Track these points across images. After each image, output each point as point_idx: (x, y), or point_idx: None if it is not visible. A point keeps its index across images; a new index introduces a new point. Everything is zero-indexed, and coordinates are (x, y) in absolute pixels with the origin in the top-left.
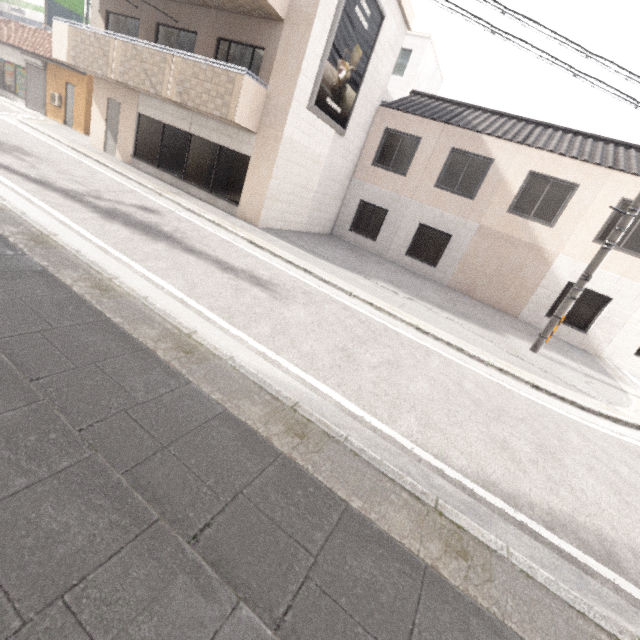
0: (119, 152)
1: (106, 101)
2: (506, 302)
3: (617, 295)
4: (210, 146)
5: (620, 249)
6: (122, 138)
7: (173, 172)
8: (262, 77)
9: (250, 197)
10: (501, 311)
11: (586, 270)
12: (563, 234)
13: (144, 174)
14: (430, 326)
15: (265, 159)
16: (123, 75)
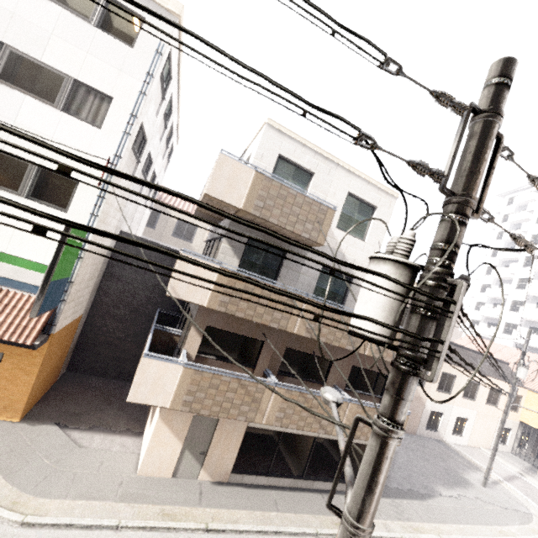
0: (207, 472)
1: (190, 418)
2: (411, 428)
3: (445, 411)
4: (335, 442)
5: (443, 391)
6: (216, 456)
7: (290, 472)
8: None
9: None
10: (409, 433)
11: (496, 447)
12: (427, 390)
13: (267, 493)
14: (507, 528)
15: None
16: (282, 419)
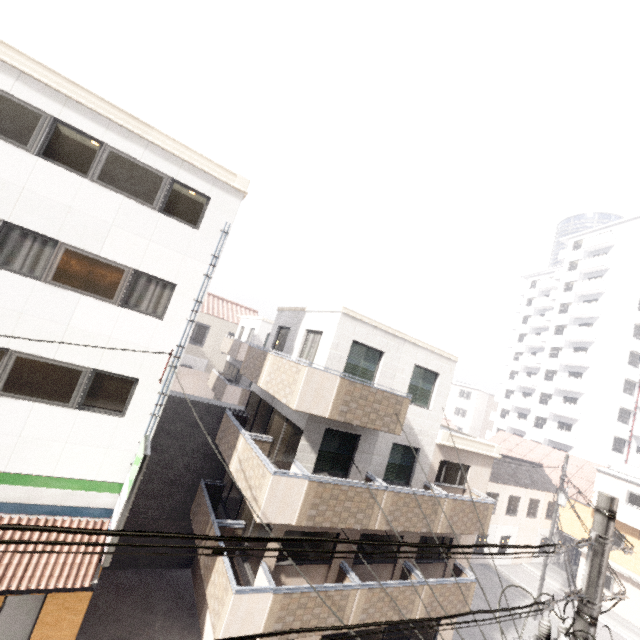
0: None
1: None
2: None
3: (490, 533)
4: None
5: None
6: None
7: None
8: (452, 556)
9: None
10: None
11: (543, 577)
12: None
13: None
14: None
15: None
16: (365, 621)
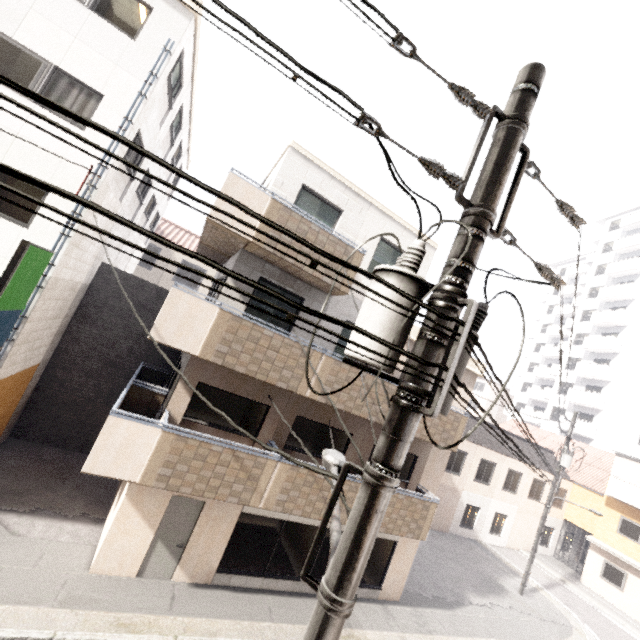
0: (185, 570)
1: (167, 499)
2: (443, 525)
3: (482, 505)
4: None
5: (481, 482)
6: (198, 549)
7: (291, 572)
8: (414, 477)
9: (394, 576)
10: (441, 531)
11: (535, 547)
12: (463, 479)
13: (261, 599)
14: None
15: (411, 541)
16: (284, 503)
